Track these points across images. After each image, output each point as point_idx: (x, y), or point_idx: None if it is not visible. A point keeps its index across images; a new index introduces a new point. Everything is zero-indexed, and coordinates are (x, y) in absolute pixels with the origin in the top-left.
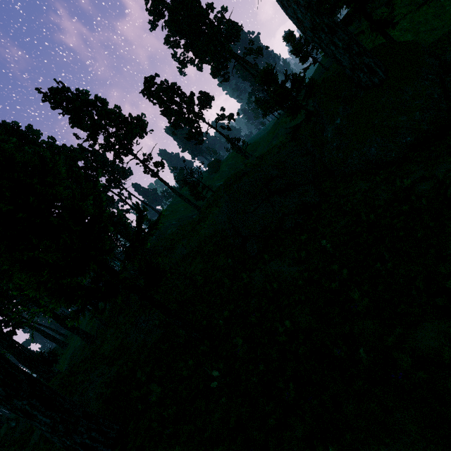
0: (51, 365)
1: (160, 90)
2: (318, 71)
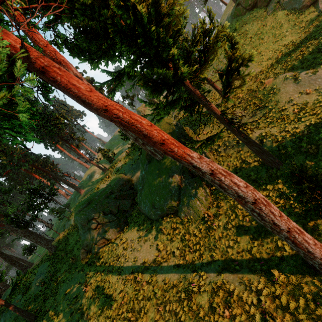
0: (32, 251)
1: None
2: None
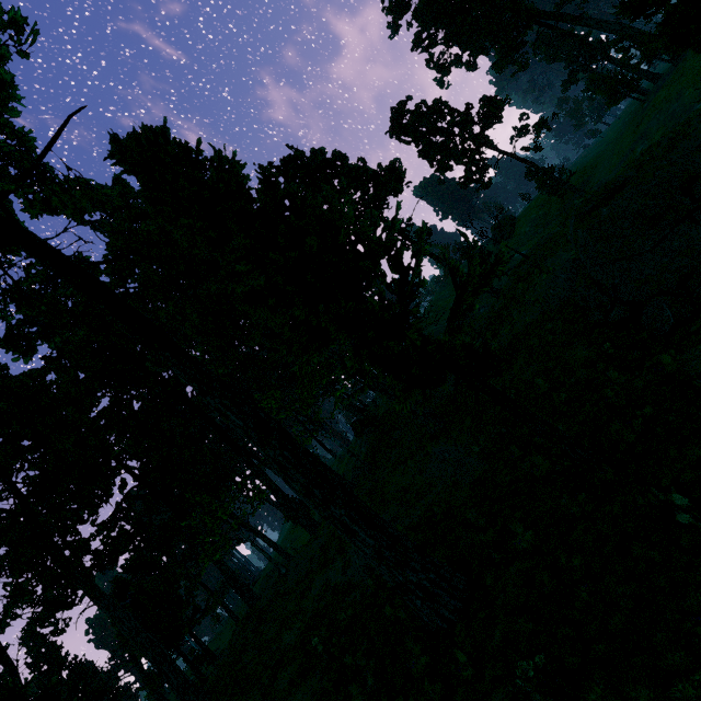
0: None
1: (415, 119)
2: None
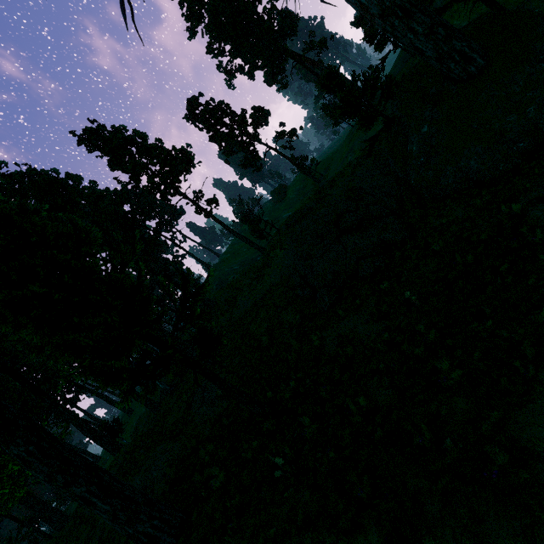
0: (116, 435)
1: (206, 112)
2: (402, 58)
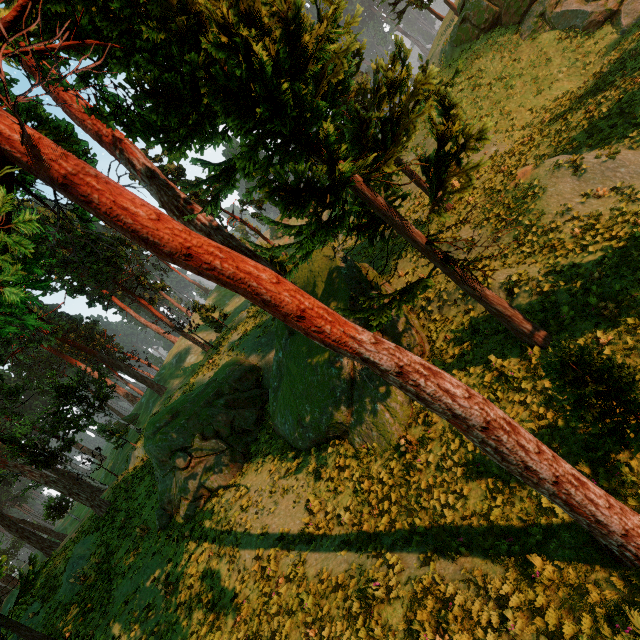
0: (64, 510)
1: None
2: None
